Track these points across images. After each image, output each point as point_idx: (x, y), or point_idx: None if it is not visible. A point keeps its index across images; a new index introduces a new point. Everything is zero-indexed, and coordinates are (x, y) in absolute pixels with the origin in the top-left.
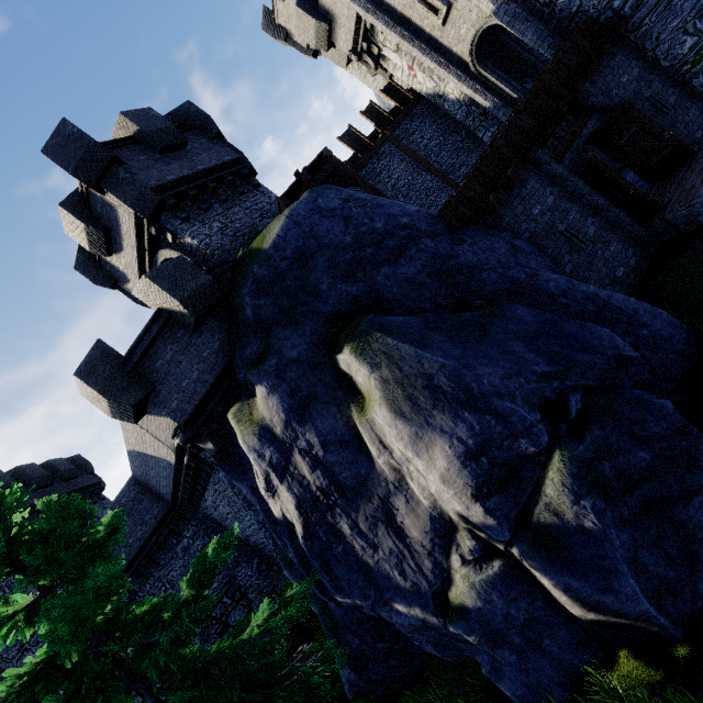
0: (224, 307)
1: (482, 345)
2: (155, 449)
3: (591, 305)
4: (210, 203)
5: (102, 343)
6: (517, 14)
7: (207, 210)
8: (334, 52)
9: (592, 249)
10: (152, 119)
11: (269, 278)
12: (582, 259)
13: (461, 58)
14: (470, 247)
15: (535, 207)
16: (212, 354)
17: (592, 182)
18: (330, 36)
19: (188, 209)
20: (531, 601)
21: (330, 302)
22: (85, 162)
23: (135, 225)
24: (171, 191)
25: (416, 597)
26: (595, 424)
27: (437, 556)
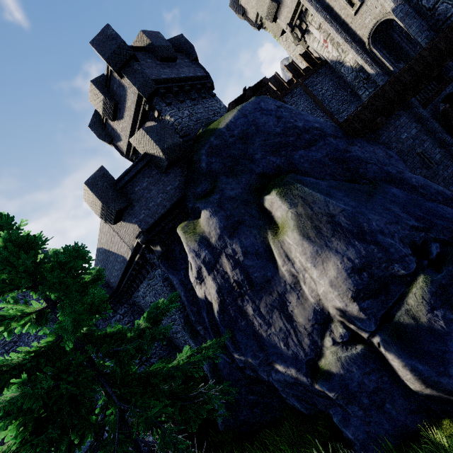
0: (185, 161)
1: (370, 203)
2: (118, 248)
3: (440, 197)
4: (184, 99)
5: (104, 168)
6: (409, 13)
7: (182, 102)
8: (274, 25)
9: (436, 169)
10: (159, 38)
11: (220, 146)
12: (429, 174)
13: (361, 39)
14: (359, 148)
15: (403, 133)
16: (173, 189)
17: (443, 126)
18: (276, 13)
19: (171, 98)
20: (380, 376)
21: (260, 166)
22: (115, 54)
23: (136, 102)
24: (163, 85)
25: (294, 362)
26: (449, 263)
27: (315, 336)
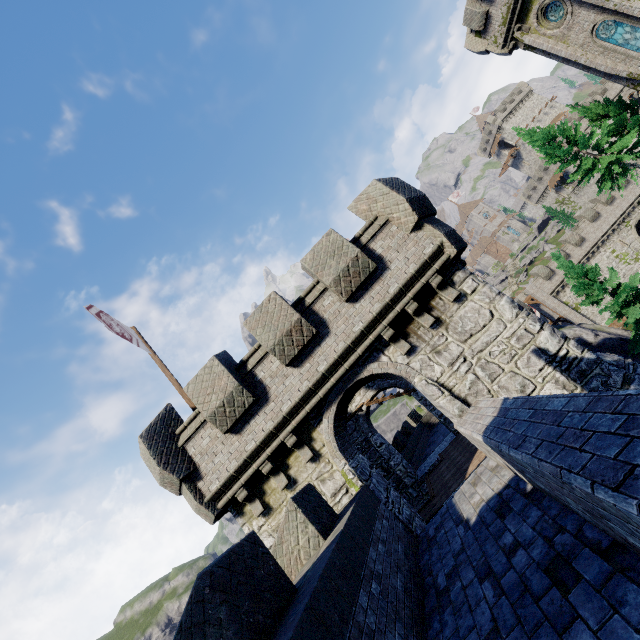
0: None
1: None
2: None
3: None
4: None
5: None
6: None
7: None
8: None
9: None
10: None
11: None
12: None
13: None
14: None
15: None
16: None
17: None
18: None
19: None
20: None
21: None
22: None
23: None
24: None
25: None
26: None
27: None
